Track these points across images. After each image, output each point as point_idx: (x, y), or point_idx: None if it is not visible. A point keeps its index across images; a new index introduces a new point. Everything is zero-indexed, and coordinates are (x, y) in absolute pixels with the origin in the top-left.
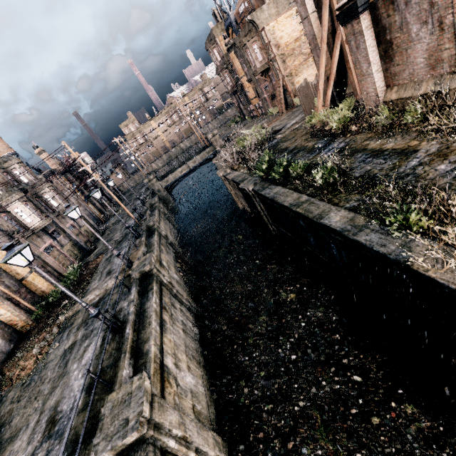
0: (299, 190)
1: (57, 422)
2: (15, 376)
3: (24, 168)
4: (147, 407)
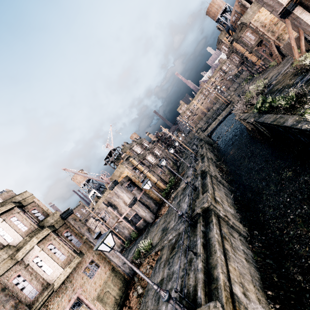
0: (278, 113)
1: None
2: (162, 213)
3: (146, 141)
4: (209, 199)
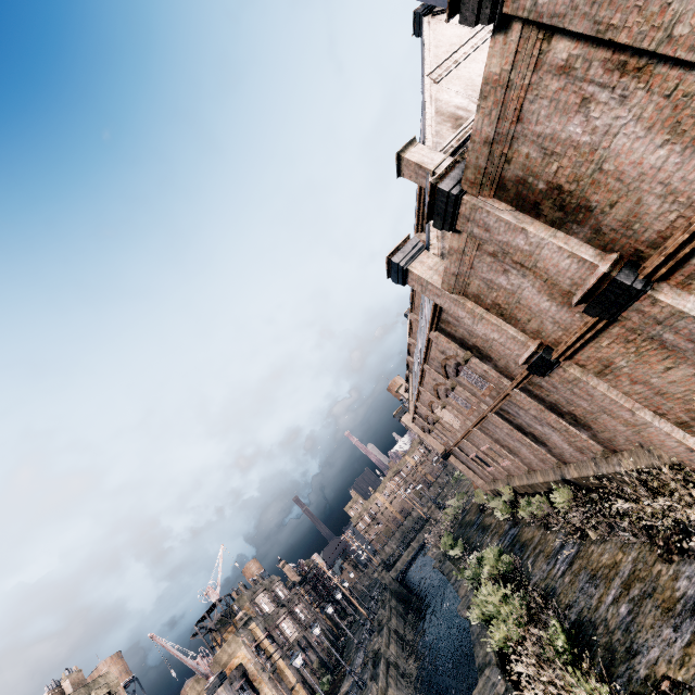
0: (455, 562)
1: None
2: None
3: (282, 584)
4: (375, 688)
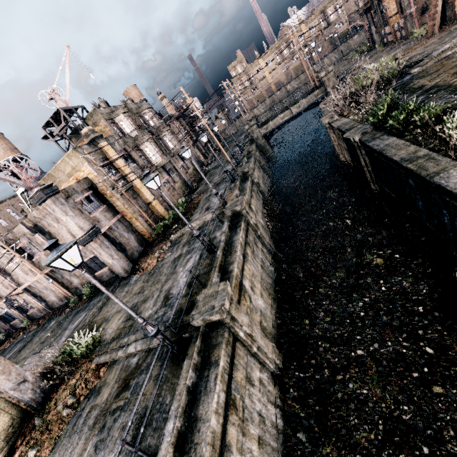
0: (420, 143)
1: (169, 299)
2: (145, 267)
3: (151, 113)
4: (228, 303)
